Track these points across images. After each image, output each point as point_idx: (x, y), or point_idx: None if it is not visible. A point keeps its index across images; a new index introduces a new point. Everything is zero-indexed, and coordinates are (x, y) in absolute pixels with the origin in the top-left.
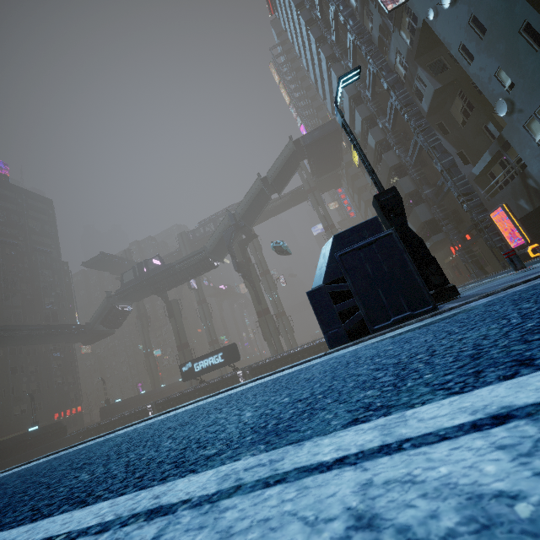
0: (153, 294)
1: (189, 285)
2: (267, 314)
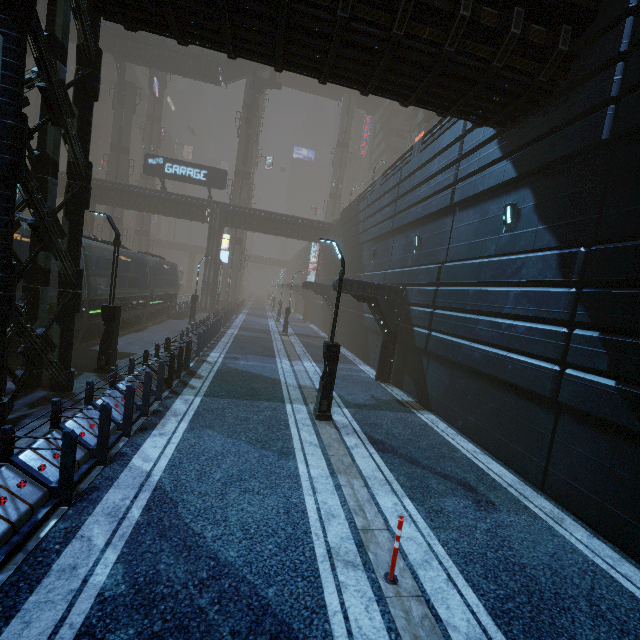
0: (110, 49)
1: (151, 84)
2: (247, 179)
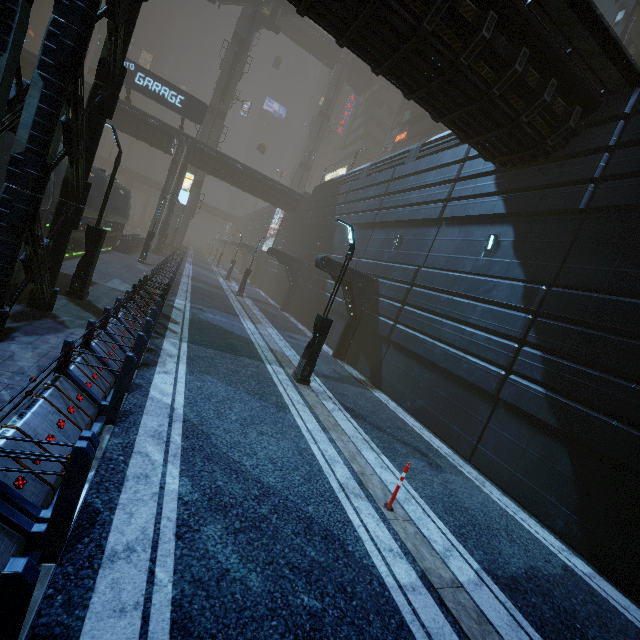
0: None
1: None
2: (221, 119)
